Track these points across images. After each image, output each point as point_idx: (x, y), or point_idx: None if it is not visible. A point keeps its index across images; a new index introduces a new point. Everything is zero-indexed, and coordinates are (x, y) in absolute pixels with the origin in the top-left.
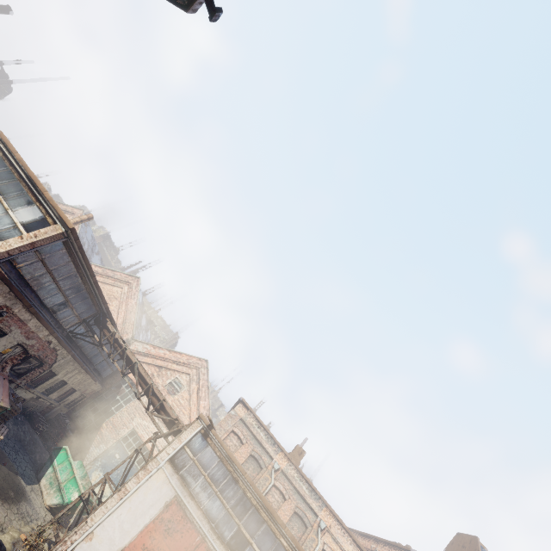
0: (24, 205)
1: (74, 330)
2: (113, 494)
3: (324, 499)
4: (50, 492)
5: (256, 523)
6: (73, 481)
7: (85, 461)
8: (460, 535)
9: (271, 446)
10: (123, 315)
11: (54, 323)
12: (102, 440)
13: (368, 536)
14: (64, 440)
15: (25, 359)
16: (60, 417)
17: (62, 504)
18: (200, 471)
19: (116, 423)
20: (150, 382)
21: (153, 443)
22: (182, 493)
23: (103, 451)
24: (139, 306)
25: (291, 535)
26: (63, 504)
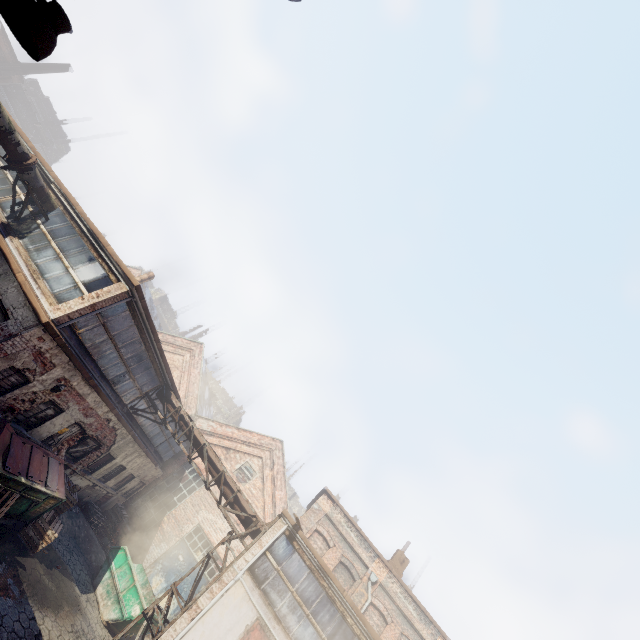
0: (86, 262)
1: (135, 405)
2: (181, 612)
3: (437, 625)
4: (107, 603)
5: None
6: (133, 591)
7: (145, 563)
8: None
9: (365, 551)
10: (185, 387)
11: (114, 397)
12: (164, 537)
13: None
14: (121, 536)
15: (82, 440)
16: (117, 509)
17: (121, 619)
18: (286, 585)
19: (179, 516)
20: (221, 469)
21: (227, 546)
22: (266, 615)
23: (165, 551)
24: (202, 376)
25: None
26: (122, 620)
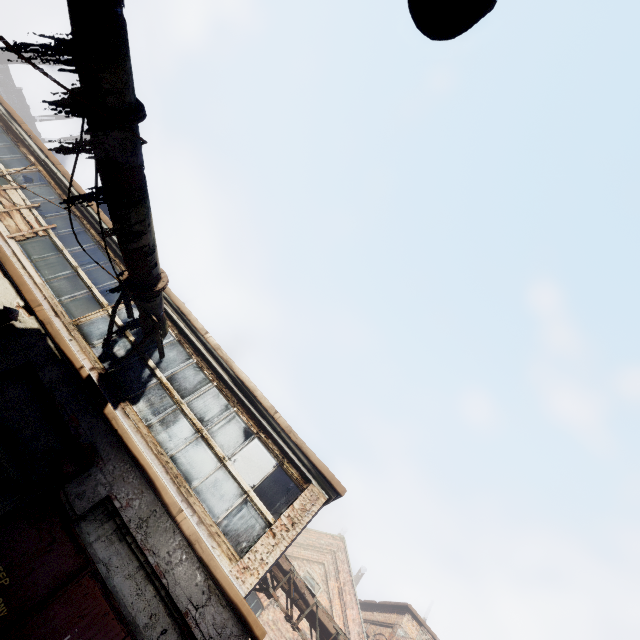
0: (243, 442)
1: None
2: None
3: None
4: None
5: None
6: None
7: None
8: None
9: None
10: None
11: None
12: None
13: None
14: None
15: None
16: None
17: None
18: None
19: None
20: None
21: None
22: None
23: None
24: None
25: None
26: None
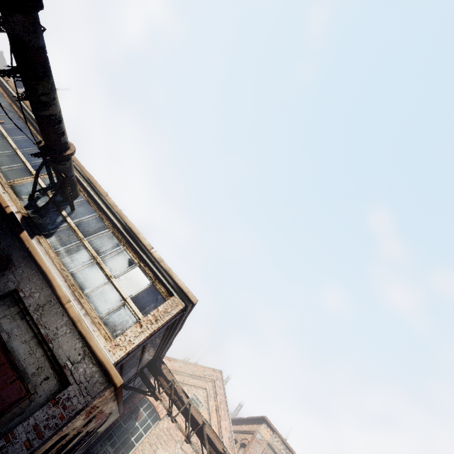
0: (127, 267)
1: (128, 382)
2: None
3: None
4: None
5: None
6: None
7: None
8: None
9: None
10: None
11: None
12: None
13: None
14: None
15: None
16: None
17: None
18: None
19: None
20: (219, 448)
21: None
22: None
23: None
24: None
25: None
26: None
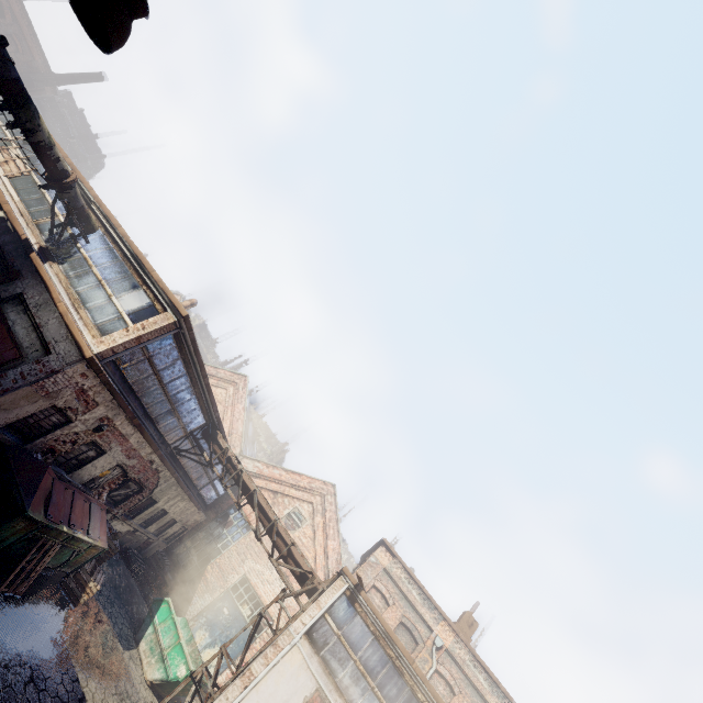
0: (129, 289)
1: (179, 445)
2: (233, 677)
3: (512, 699)
4: (151, 661)
5: None
6: (179, 649)
7: (187, 616)
8: None
9: (429, 611)
10: (229, 424)
11: (158, 437)
12: (207, 588)
13: None
14: (162, 585)
15: (123, 483)
16: (159, 556)
17: (166, 680)
18: (348, 653)
19: (224, 565)
20: (273, 518)
21: (281, 606)
22: (327, 686)
23: (209, 603)
24: (246, 411)
25: None
26: (167, 681)
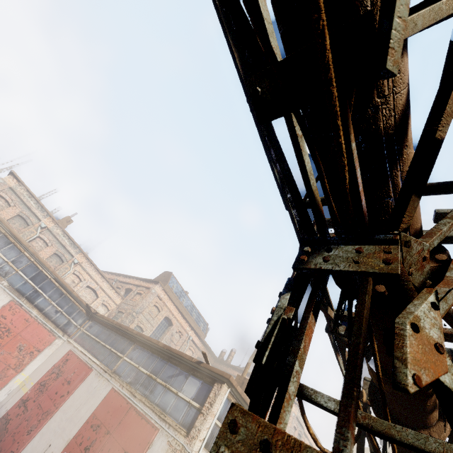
0: None
1: None
2: None
3: (81, 249)
4: None
5: (3, 243)
6: None
7: None
8: (165, 272)
9: (41, 212)
10: None
11: None
12: None
13: (115, 274)
14: None
15: None
16: None
17: None
18: None
19: None
20: None
21: None
22: None
23: None
24: None
25: (34, 251)
26: None
